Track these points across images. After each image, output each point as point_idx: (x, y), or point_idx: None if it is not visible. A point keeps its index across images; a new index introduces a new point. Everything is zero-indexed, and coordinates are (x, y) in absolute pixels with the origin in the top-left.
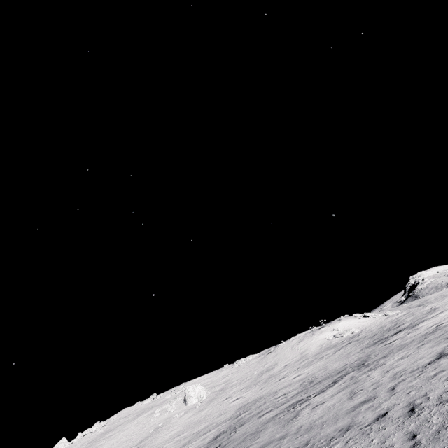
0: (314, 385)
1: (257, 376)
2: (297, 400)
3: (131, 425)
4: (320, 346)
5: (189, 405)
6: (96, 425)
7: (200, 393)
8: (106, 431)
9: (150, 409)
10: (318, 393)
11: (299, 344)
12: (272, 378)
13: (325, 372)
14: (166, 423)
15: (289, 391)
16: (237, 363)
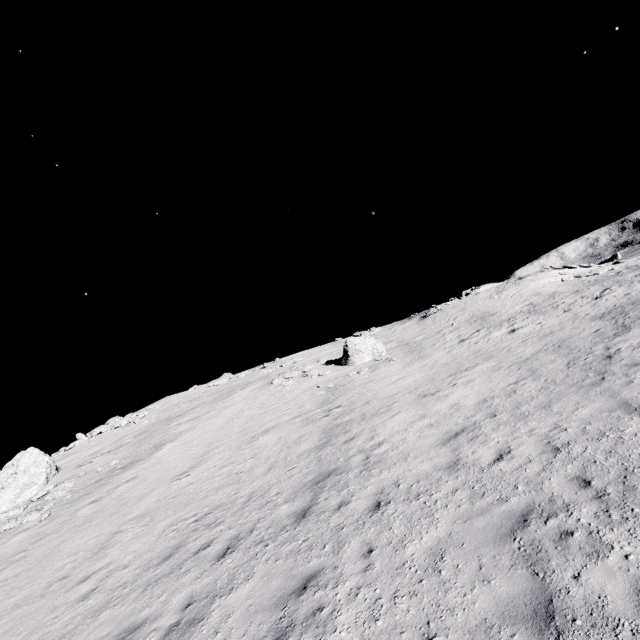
0: None
1: (477, 322)
2: None
3: (234, 402)
4: (566, 285)
5: (358, 364)
6: (116, 420)
7: (376, 346)
8: (163, 419)
9: (246, 386)
10: None
11: (502, 293)
12: (546, 308)
13: None
14: (345, 381)
15: None
16: (363, 334)
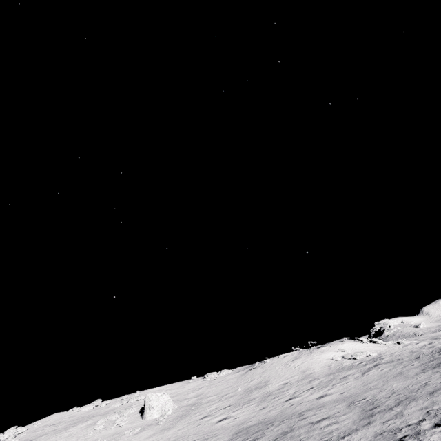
0: (391, 408)
1: (245, 393)
2: (381, 428)
3: (59, 437)
4: (327, 366)
5: (147, 420)
6: (10, 430)
7: (165, 404)
8: (21, 440)
9: (89, 419)
10: (437, 419)
11: (294, 361)
12: (272, 396)
13: (386, 392)
14: (113, 440)
15: (333, 414)
16: (209, 376)
